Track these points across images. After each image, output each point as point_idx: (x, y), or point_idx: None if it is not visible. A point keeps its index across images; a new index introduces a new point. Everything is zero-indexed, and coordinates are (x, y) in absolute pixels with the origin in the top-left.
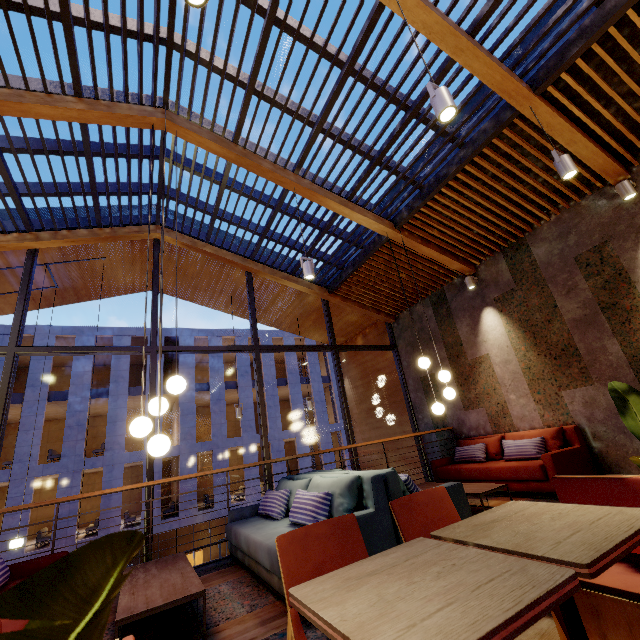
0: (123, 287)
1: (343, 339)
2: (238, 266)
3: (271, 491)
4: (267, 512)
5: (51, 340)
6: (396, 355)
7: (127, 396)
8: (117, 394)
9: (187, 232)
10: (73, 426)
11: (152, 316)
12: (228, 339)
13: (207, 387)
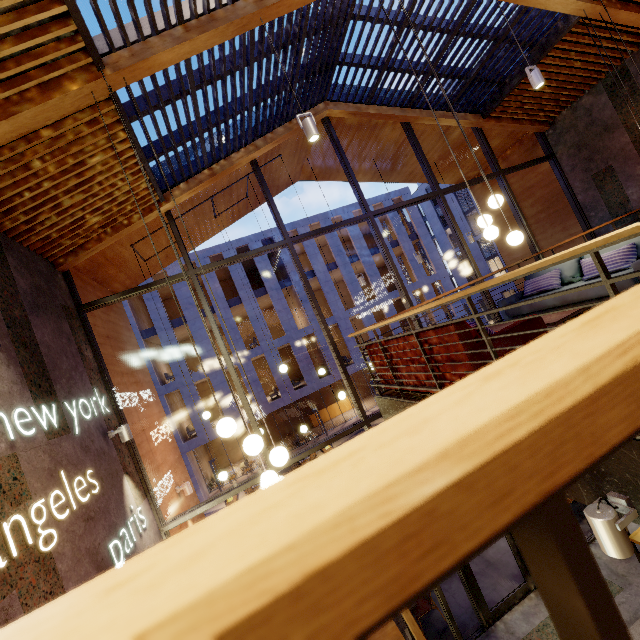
0: (282, 184)
1: (476, 172)
2: (397, 120)
3: (534, 278)
4: (542, 289)
5: (179, 270)
6: (555, 164)
7: (255, 298)
8: (247, 299)
9: (347, 100)
10: (229, 330)
11: (357, 189)
12: (313, 226)
13: (312, 274)
